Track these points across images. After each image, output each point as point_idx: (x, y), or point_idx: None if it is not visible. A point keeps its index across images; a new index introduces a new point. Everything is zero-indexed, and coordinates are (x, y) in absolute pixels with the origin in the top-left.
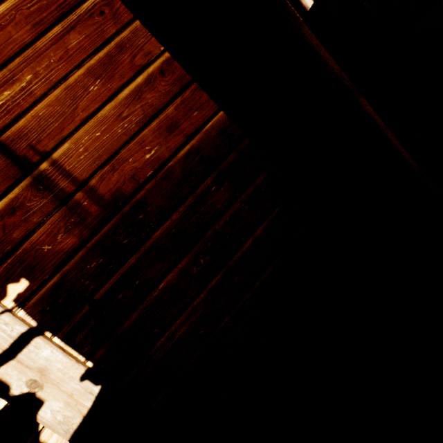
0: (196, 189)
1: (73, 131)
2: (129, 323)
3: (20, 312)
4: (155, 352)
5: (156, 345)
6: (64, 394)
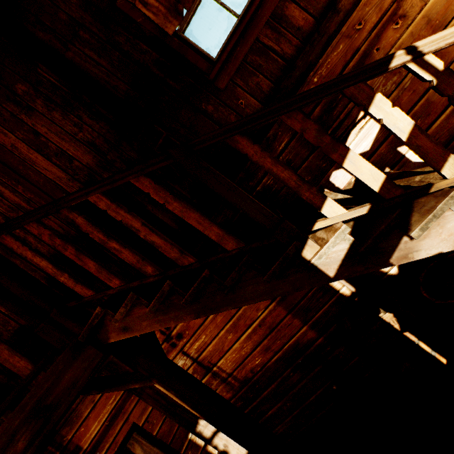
0: (282, 374)
1: (224, 355)
2: None
3: None
4: None
5: None
6: (236, 449)
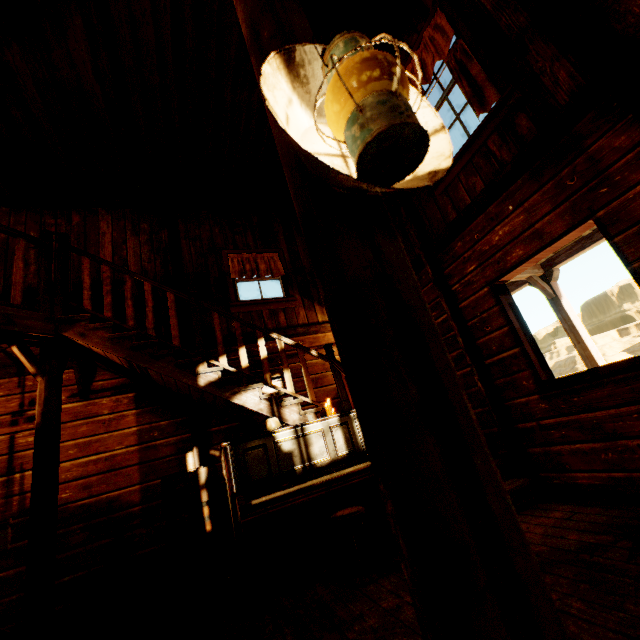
0: (70, 526)
1: None
2: None
3: None
4: None
5: None
6: None
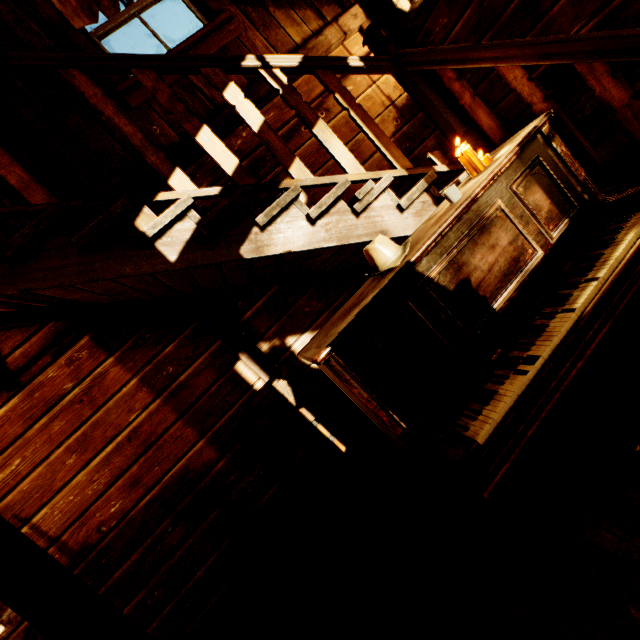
0: (154, 531)
1: (51, 498)
2: None
3: None
4: None
5: None
6: None
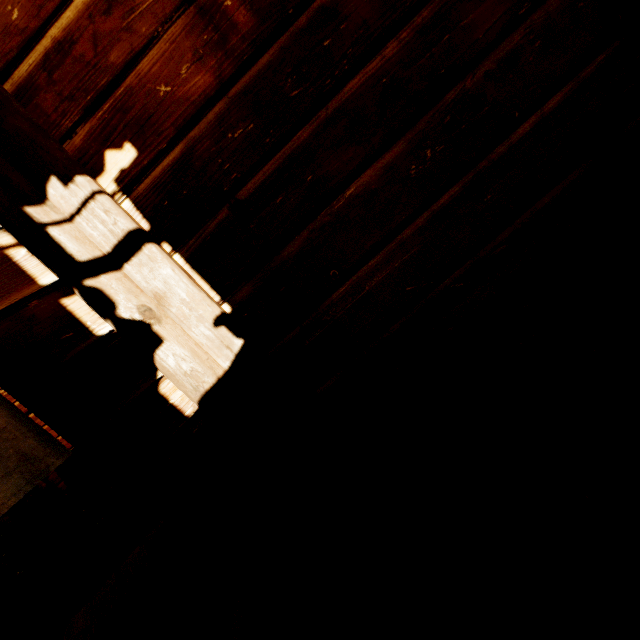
0: None
1: None
2: (291, 252)
3: (125, 203)
4: (328, 309)
5: (330, 297)
6: (191, 341)
